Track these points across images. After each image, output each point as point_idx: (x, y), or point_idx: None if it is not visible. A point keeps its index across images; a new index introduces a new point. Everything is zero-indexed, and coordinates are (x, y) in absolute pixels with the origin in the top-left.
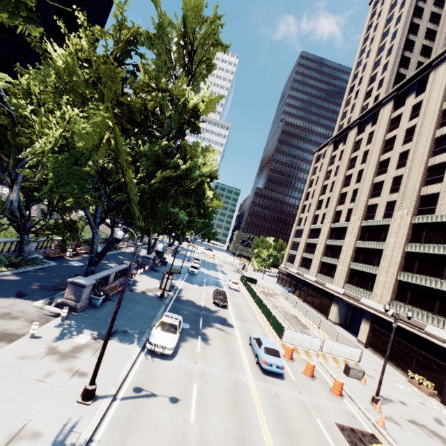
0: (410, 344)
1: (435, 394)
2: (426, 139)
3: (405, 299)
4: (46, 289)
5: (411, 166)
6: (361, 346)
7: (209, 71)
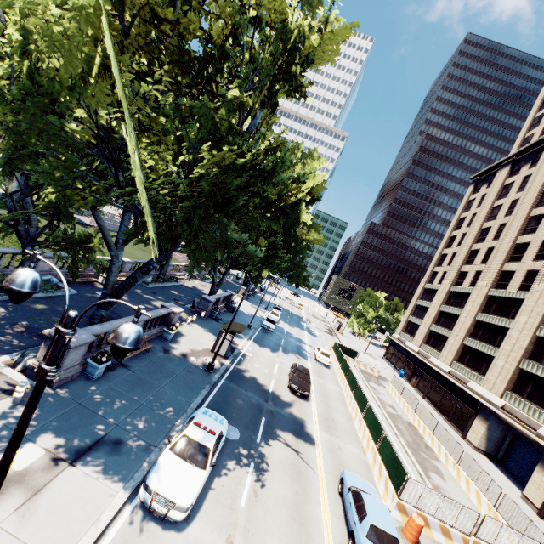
0: None
1: None
2: None
3: None
4: (31, 334)
5: None
6: (531, 511)
7: None
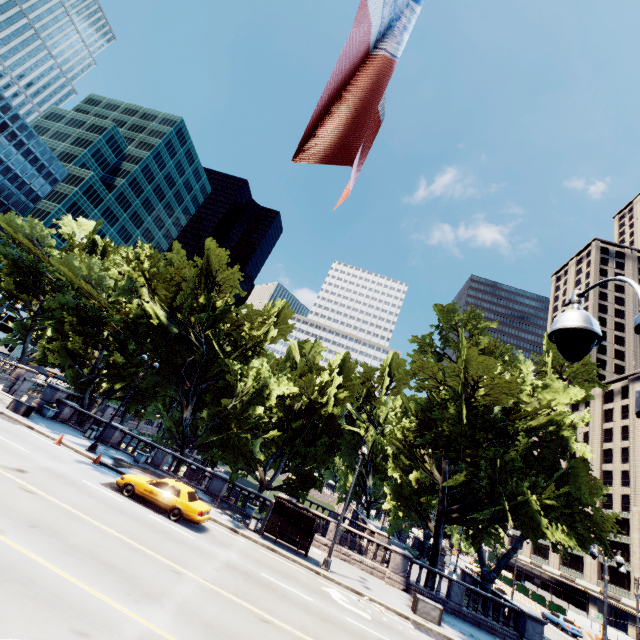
0: None
1: None
2: None
3: None
4: None
5: (634, 465)
6: None
7: None
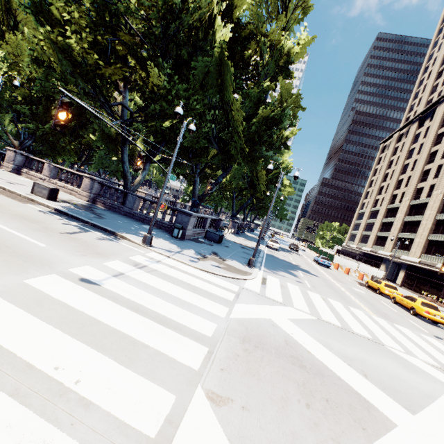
0: (427, 277)
1: (435, 301)
2: None
3: (431, 252)
4: None
5: None
6: (396, 286)
7: (295, 119)
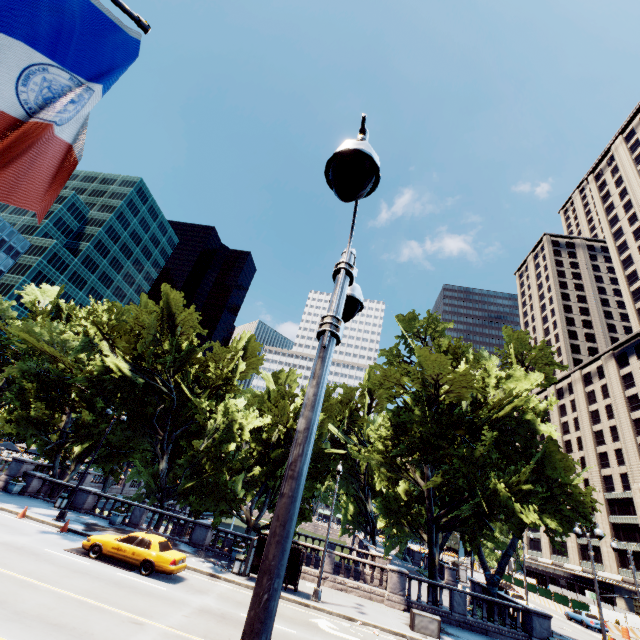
0: None
1: None
2: (626, 420)
3: None
4: None
5: (625, 442)
6: None
7: None
